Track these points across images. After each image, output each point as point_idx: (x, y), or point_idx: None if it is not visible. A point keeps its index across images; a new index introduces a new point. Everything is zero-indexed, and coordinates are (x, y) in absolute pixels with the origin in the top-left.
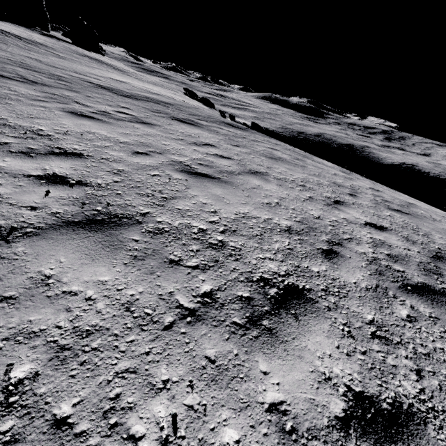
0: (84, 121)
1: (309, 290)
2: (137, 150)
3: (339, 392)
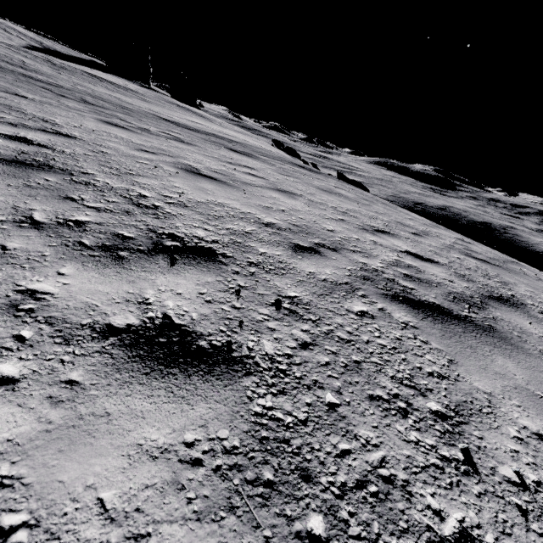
0: (111, 127)
1: (226, 257)
2: (146, 149)
3: (146, 315)
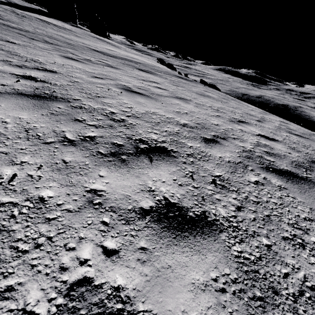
0: (70, 61)
1: (174, 152)
2: (97, 76)
3: (155, 198)
